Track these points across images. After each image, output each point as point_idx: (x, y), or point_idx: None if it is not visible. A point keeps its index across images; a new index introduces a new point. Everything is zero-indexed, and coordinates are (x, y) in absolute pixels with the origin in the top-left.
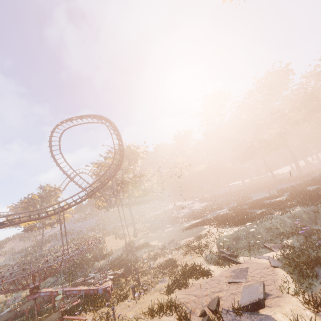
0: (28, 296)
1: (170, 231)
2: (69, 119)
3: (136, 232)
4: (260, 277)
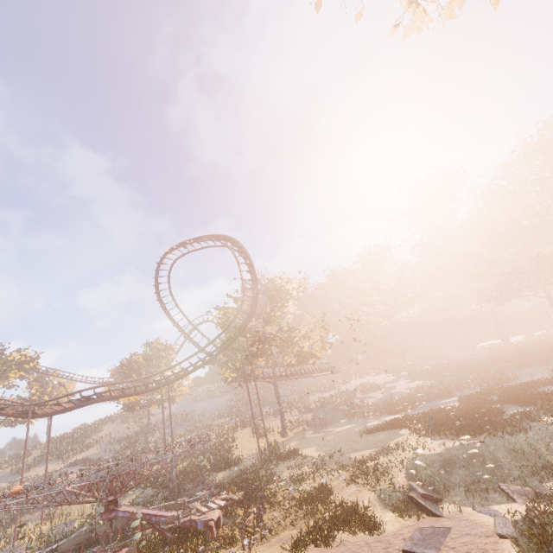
0: (102, 513)
1: (342, 433)
2: (181, 243)
3: (284, 428)
4: (465, 552)
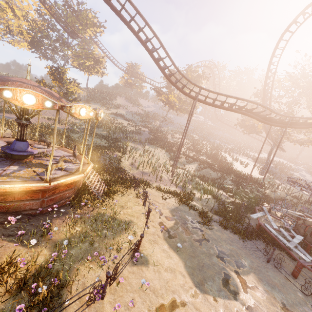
0: None
1: None
2: None
3: (265, 171)
4: None
